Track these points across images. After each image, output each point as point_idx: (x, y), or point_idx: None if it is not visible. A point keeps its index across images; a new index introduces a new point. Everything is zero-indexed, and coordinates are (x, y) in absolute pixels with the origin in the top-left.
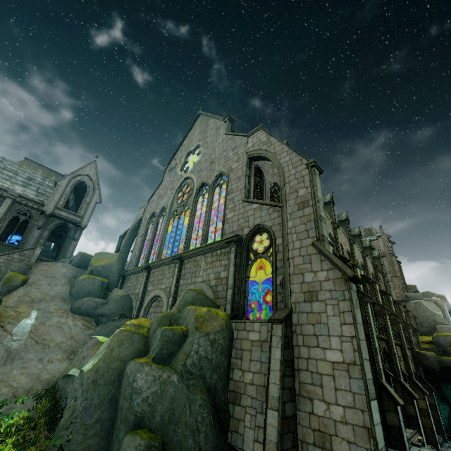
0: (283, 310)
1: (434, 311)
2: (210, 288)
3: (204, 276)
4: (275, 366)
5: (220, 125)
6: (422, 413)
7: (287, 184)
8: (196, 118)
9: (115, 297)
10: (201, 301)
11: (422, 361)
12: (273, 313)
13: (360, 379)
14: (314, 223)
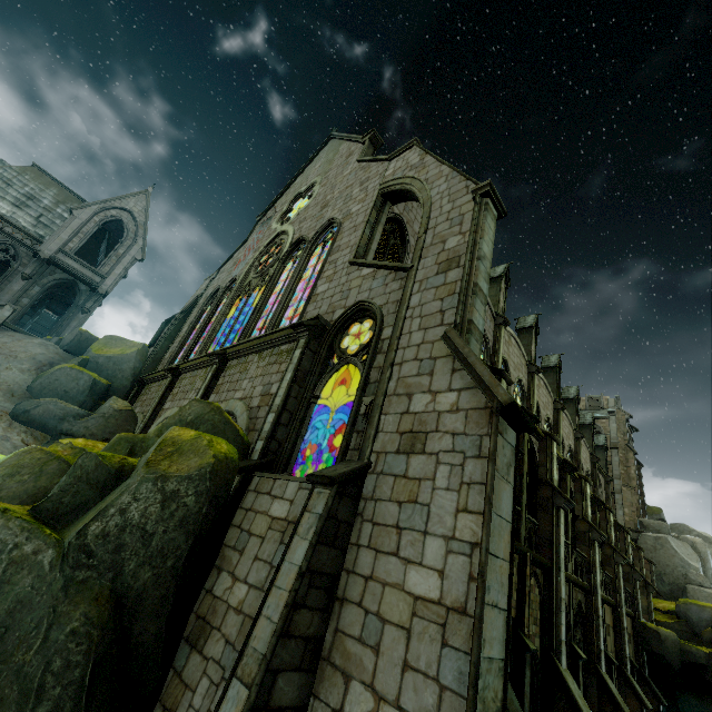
0: (350, 463)
1: (688, 558)
2: (247, 410)
3: (246, 389)
4: (286, 578)
5: (355, 149)
6: None
7: (430, 231)
8: (324, 143)
9: (106, 410)
10: (213, 427)
11: (650, 643)
12: None
13: (466, 654)
14: (458, 294)
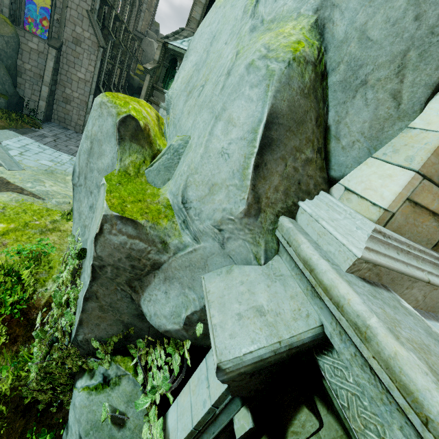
0: (57, 41)
1: None
2: None
3: None
4: (49, 69)
5: None
6: None
7: None
8: None
9: None
10: None
11: (130, 80)
12: (48, 37)
13: (89, 87)
14: None
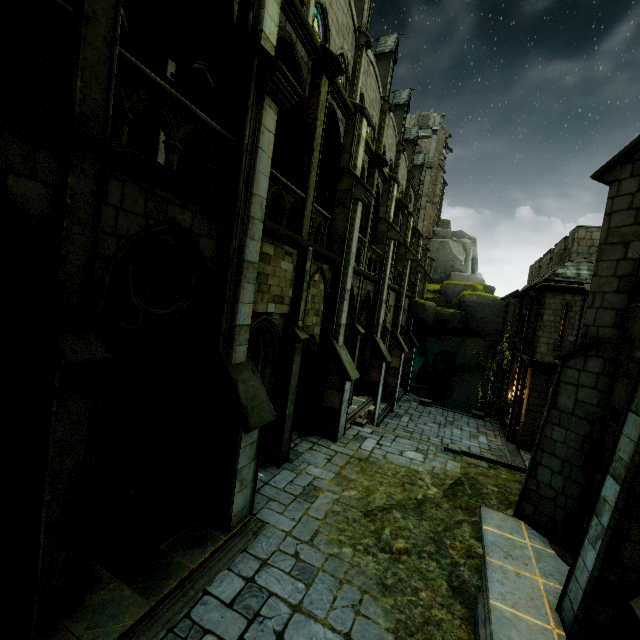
0: None
1: (458, 255)
2: None
3: None
4: None
5: None
6: (391, 372)
7: None
8: None
9: None
10: None
11: (418, 312)
12: None
13: None
14: None
